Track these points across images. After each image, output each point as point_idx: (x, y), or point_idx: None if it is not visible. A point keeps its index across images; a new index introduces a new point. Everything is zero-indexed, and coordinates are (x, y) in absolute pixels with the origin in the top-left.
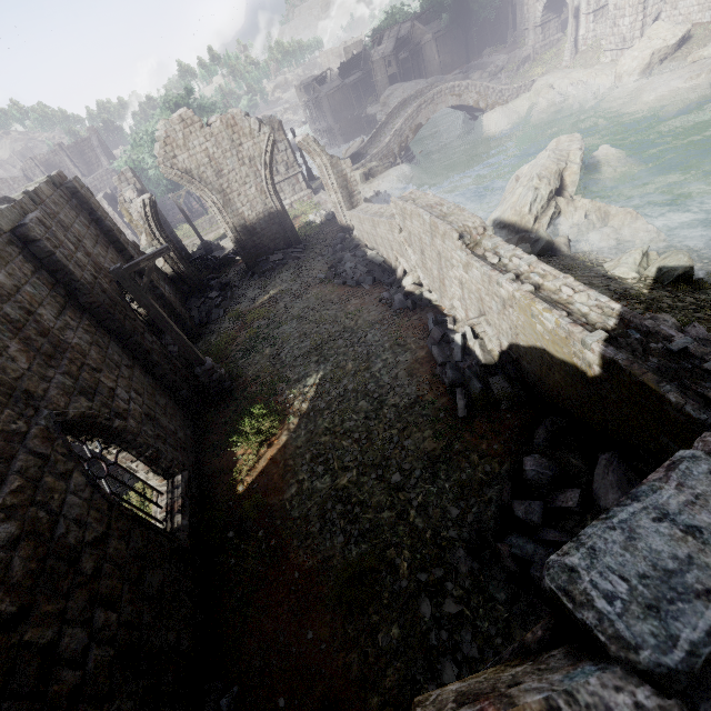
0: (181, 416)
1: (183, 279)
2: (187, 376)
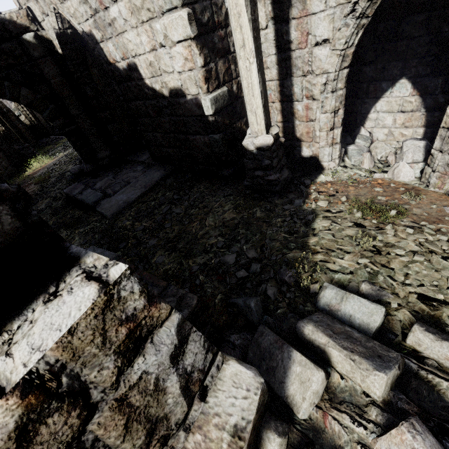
0: (9, 162)
1: (37, 129)
2: (18, 153)
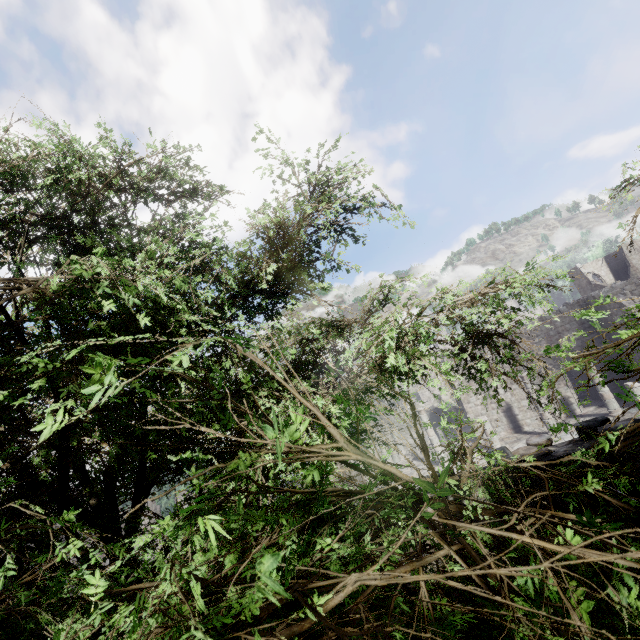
0: None
1: None
2: None
